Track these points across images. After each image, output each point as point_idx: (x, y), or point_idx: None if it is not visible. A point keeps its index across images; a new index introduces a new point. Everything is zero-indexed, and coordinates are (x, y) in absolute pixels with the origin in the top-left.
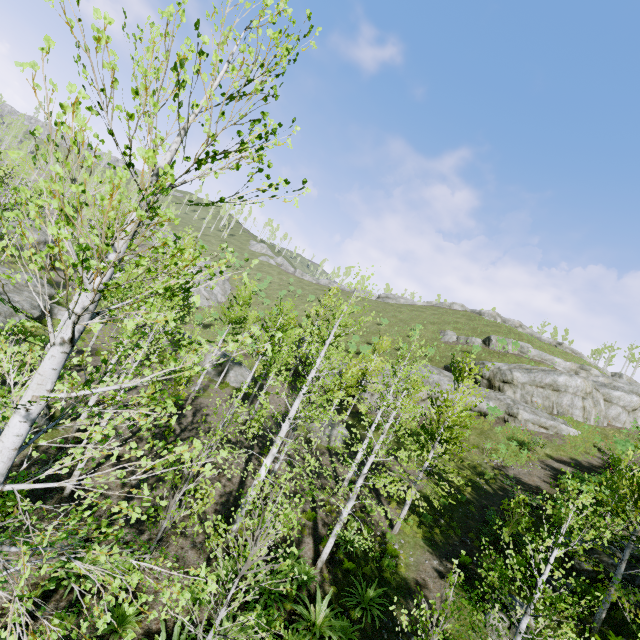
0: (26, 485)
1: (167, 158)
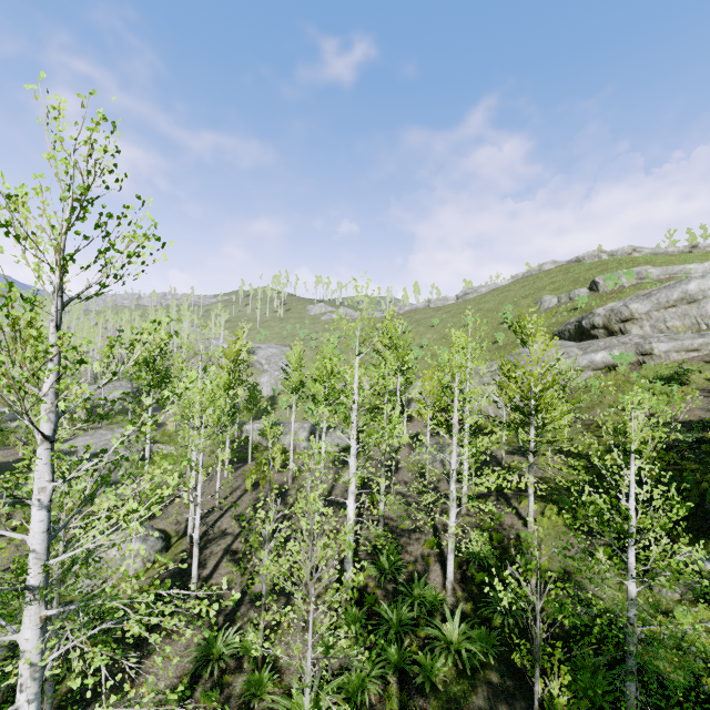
0: (62, 556)
1: (58, 276)
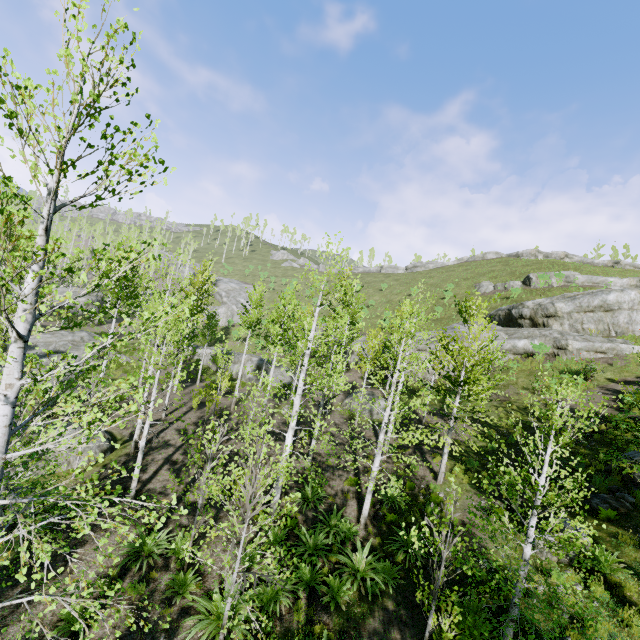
0: (21, 452)
1: (54, 179)
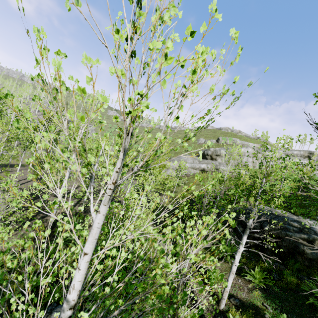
0: None
1: None
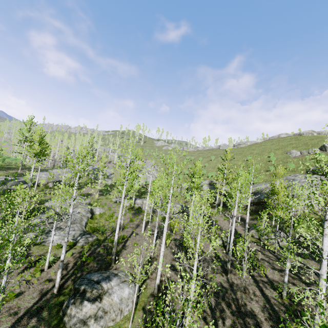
0: None
1: None
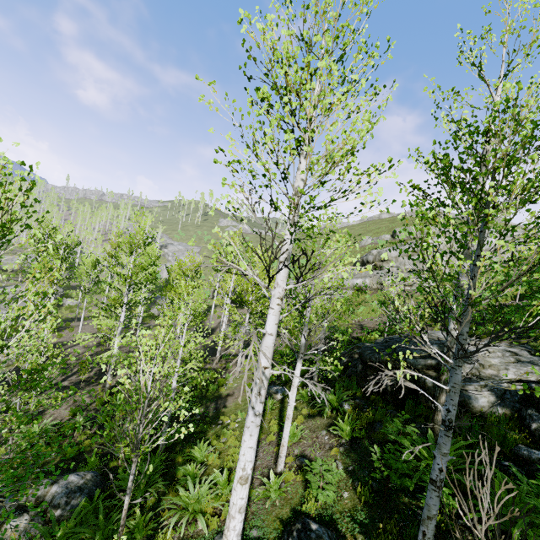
0: None
1: None
